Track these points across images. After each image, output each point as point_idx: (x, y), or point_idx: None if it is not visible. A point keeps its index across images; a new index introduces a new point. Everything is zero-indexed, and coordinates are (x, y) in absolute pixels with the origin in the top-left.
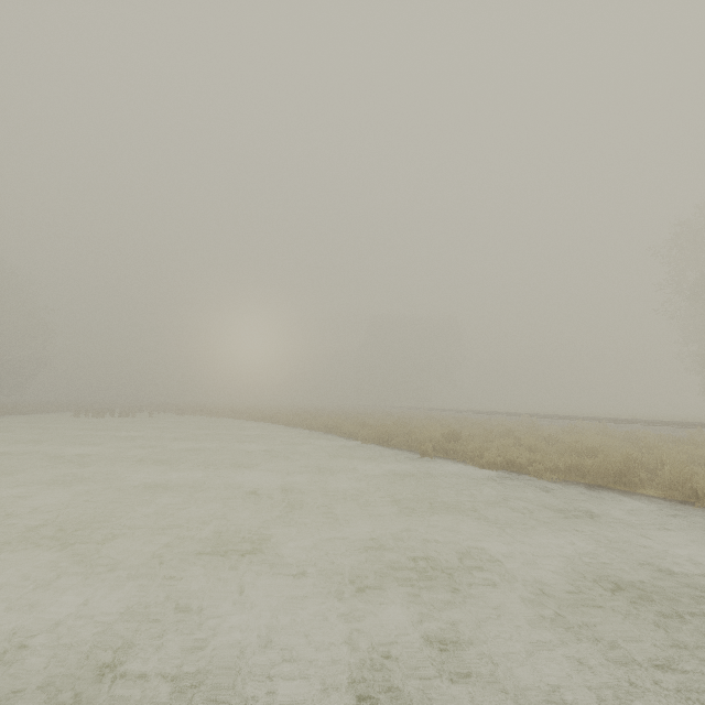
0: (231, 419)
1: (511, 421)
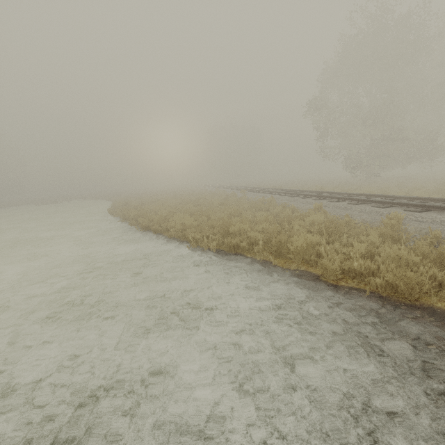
0: (104, 200)
1: (207, 192)
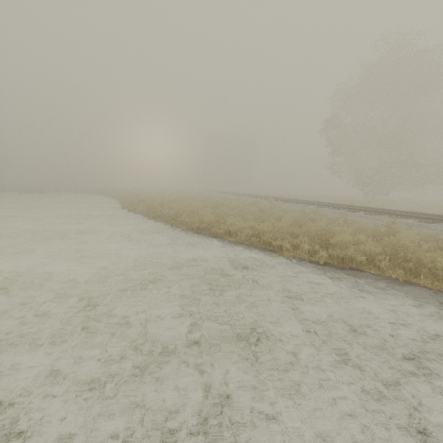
0: (99, 195)
1: (217, 196)
